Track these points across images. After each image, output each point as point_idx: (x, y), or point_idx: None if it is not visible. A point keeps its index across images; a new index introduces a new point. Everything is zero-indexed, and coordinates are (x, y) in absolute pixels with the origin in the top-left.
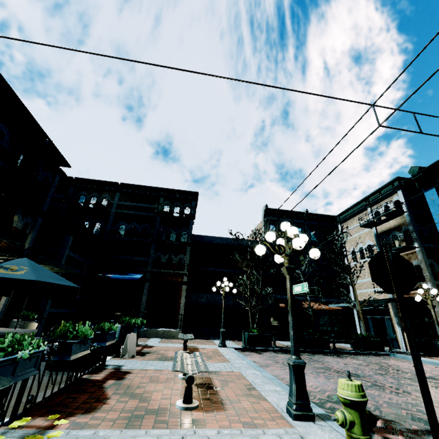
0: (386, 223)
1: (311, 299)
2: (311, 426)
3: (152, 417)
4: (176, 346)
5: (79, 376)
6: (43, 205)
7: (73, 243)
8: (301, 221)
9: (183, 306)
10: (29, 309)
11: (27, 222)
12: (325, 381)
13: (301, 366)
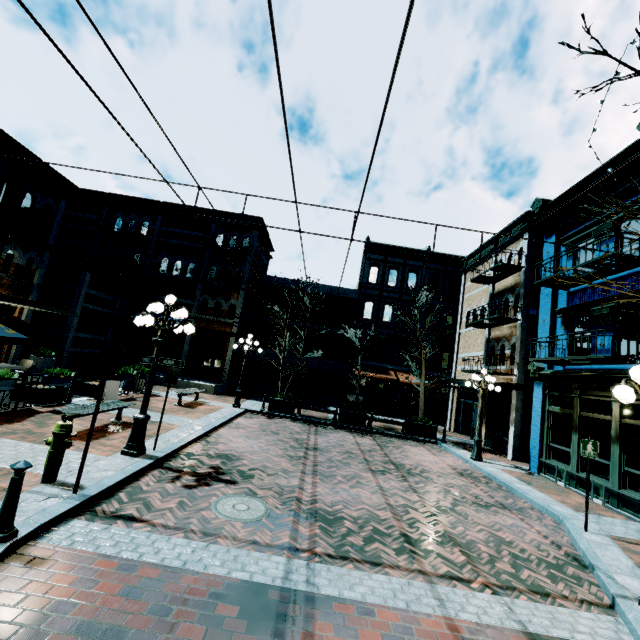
0: (504, 279)
1: (406, 370)
2: (123, 458)
3: (26, 435)
4: (187, 399)
5: (23, 406)
6: (49, 238)
7: (93, 280)
8: (419, 264)
9: (229, 361)
10: (51, 346)
11: (32, 257)
12: (260, 446)
13: (140, 420)
